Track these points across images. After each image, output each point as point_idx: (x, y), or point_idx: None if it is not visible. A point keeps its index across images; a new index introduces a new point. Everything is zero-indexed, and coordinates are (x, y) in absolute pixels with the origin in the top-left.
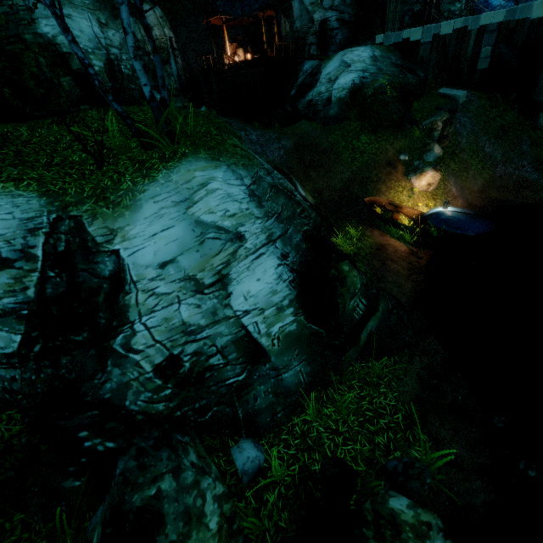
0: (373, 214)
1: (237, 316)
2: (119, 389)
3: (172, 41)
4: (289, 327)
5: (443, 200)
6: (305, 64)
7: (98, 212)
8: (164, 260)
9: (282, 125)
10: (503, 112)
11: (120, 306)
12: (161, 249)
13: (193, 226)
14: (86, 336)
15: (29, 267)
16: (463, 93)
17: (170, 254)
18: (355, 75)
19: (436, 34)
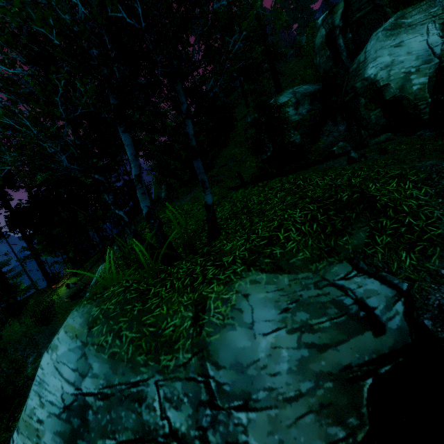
0: None
1: None
2: None
3: None
4: None
5: None
6: None
7: None
8: None
9: None
10: None
11: None
12: None
13: None
14: None
15: None
16: None
17: None
18: None
19: None
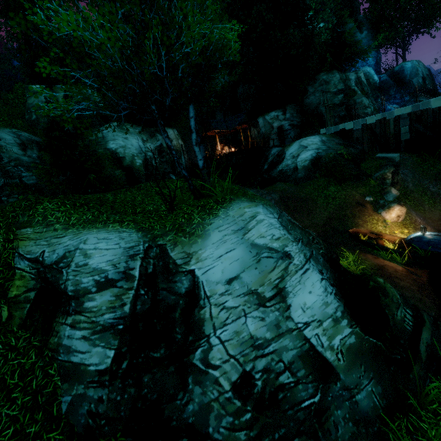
0: (360, 241)
1: (299, 328)
2: (201, 411)
3: (182, 146)
4: (349, 340)
5: (413, 228)
6: (272, 150)
7: (178, 241)
8: (230, 277)
9: (263, 187)
10: (434, 163)
11: (195, 320)
12: (227, 267)
13: (250, 248)
14: (163, 352)
15: (127, 286)
16: (397, 155)
17: (234, 271)
18: (312, 151)
19: (363, 124)
